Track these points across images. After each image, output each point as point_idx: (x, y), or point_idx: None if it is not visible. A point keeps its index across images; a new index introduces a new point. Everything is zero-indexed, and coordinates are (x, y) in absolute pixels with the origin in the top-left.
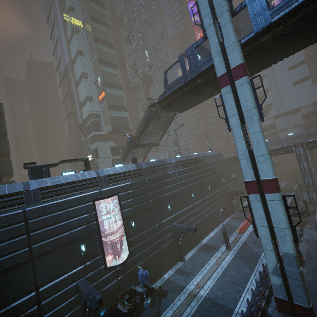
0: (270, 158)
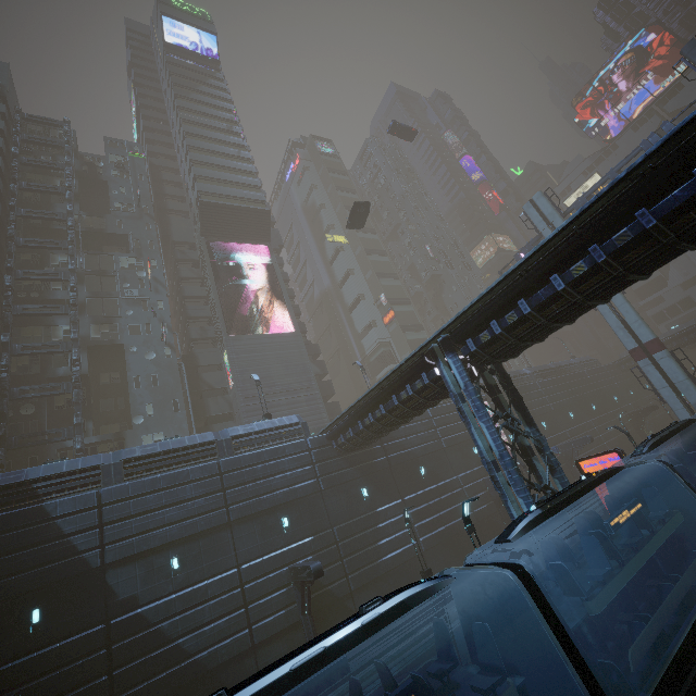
0: (643, 322)
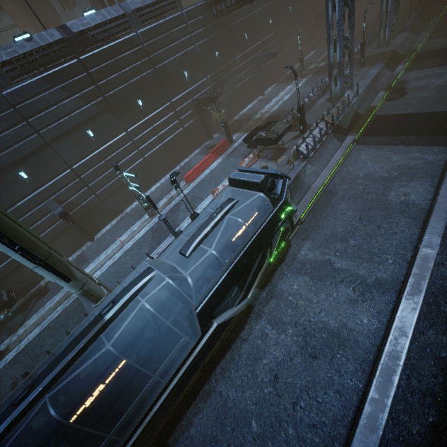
0: None
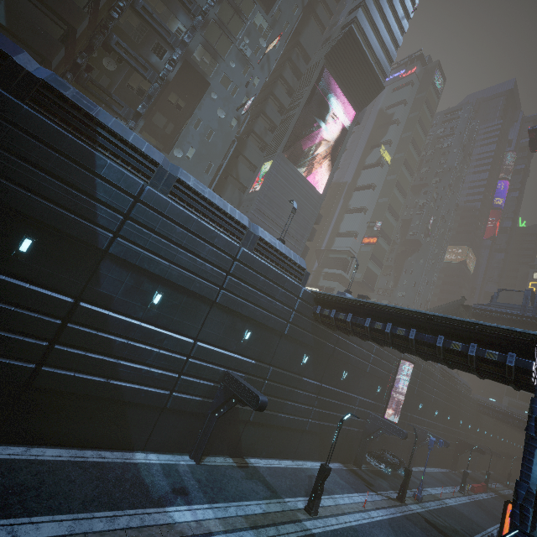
0: None
